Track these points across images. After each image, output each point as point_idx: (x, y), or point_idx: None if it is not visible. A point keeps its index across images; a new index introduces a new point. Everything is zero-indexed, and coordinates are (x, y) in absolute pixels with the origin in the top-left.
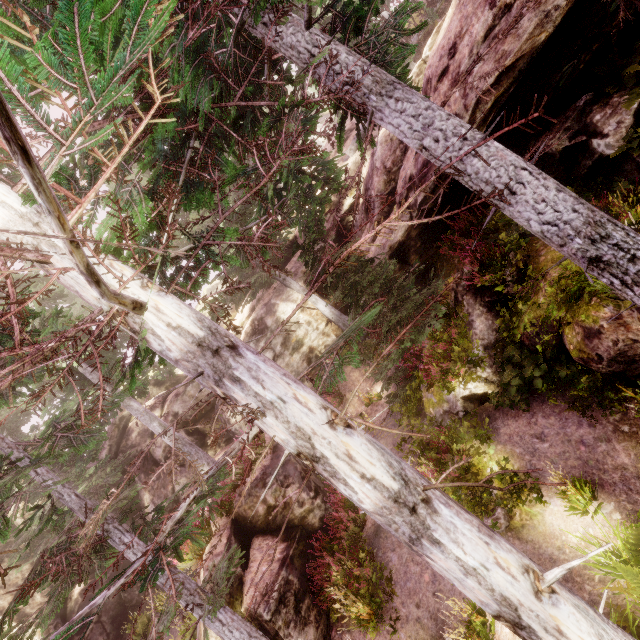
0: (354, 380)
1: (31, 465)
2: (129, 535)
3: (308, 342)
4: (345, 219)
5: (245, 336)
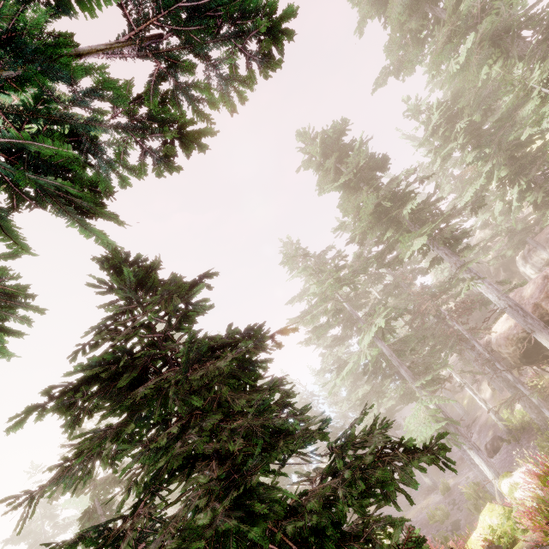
0: None
1: None
2: None
3: None
4: None
5: (520, 256)
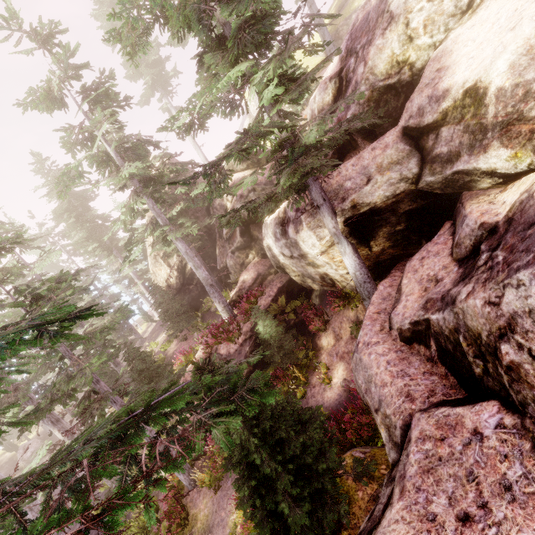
0: (343, 329)
1: (50, 405)
2: (115, 404)
3: (324, 270)
4: (470, 175)
5: (277, 217)
